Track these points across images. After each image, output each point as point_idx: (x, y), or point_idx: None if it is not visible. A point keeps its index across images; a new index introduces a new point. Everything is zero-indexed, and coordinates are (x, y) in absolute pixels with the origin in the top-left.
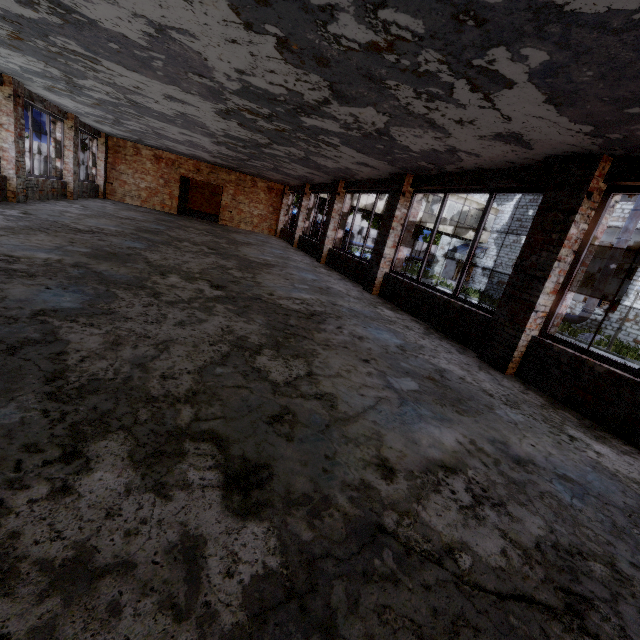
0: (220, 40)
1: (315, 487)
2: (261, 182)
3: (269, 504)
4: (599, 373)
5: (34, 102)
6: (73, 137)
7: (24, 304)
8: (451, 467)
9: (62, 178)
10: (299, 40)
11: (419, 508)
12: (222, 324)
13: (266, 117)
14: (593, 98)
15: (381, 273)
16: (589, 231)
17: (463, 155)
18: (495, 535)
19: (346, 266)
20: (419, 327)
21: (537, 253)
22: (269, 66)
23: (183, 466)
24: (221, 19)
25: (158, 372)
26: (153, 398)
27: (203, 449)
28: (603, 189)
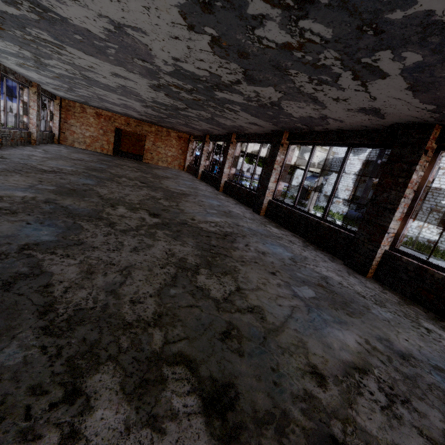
0: (165, 36)
1: (273, 402)
2: (173, 132)
3: (243, 426)
4: (438, 279)
5: (7, 74)
6: (36, 100)
7: (11, 239)
8: (361, 368)
9: (28, 129)
10: (229, 39)
11: (353, 413)
12: (165, 248)
13: (188, 90)
14: (444, 87)
15: (266, 200)
16: (425, 177)
17: (331, 121)
18: (414, 433)
19: (239, 194)
20: (298, 241)
21: (388, 191)
22: (200, 56)
23: (167, 394)
24: (170, 21)
25: (127, 297)
26: (128, 324)
27: (178, 373)
28: (434, 148)
